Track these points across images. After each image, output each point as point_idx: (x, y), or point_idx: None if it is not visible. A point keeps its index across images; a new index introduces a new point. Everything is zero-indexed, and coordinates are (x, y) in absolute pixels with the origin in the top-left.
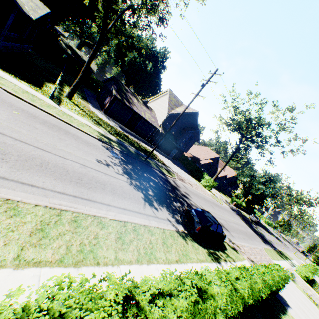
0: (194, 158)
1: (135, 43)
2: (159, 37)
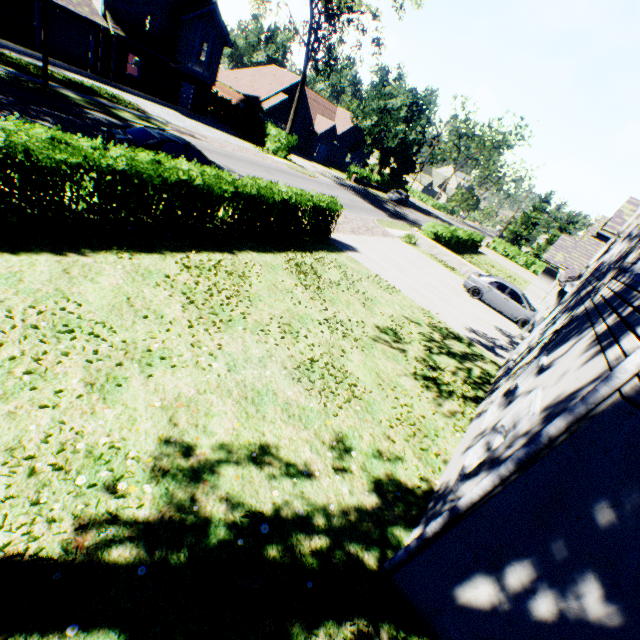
0: (248, 102)
1: None
2: None
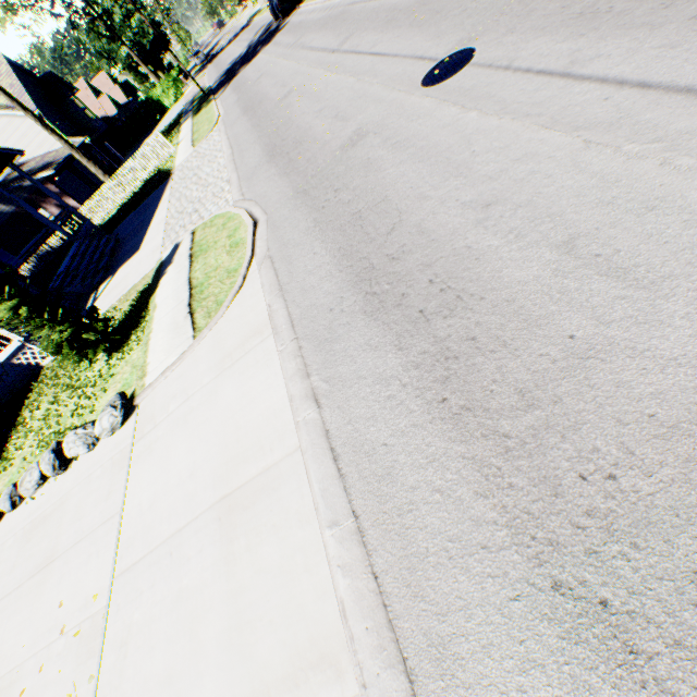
0: (102, 132)
1: None
2: None
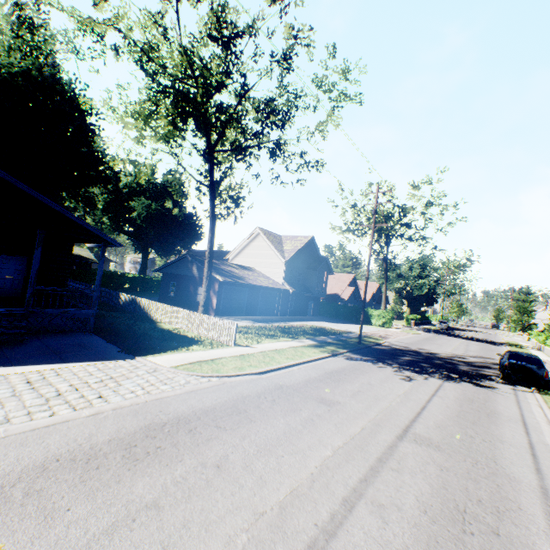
0: (328, 297)
1: (133, 185)
2: (297, 183)
